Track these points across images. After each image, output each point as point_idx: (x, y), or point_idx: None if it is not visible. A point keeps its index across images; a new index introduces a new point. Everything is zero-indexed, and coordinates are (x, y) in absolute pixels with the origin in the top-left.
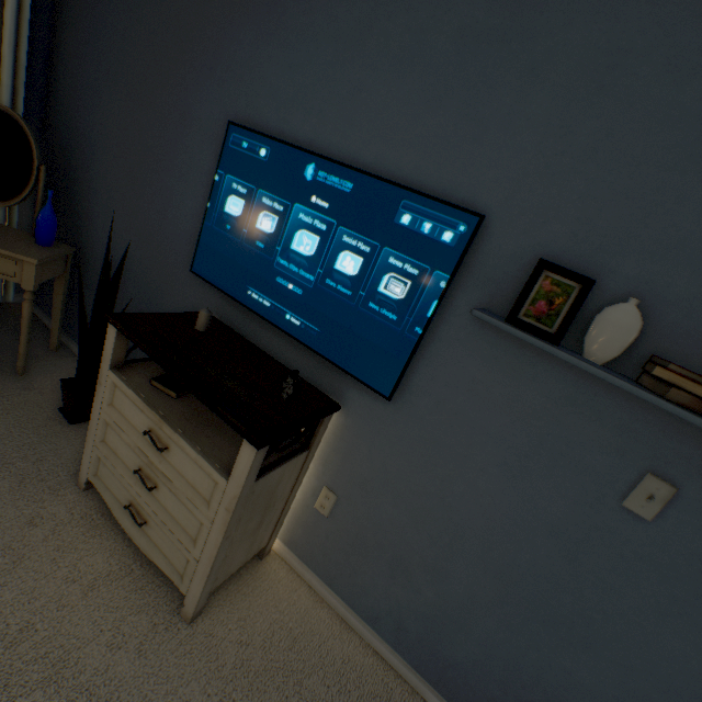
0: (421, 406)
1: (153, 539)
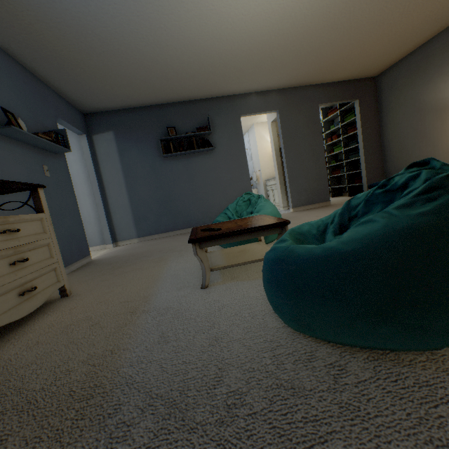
0: (0, 176)
1: (41, 290)
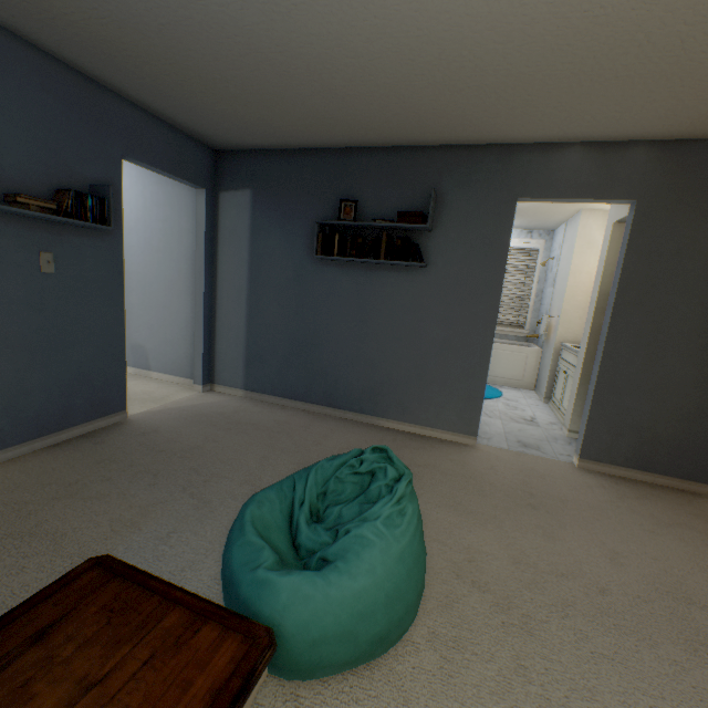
0: None
1: None
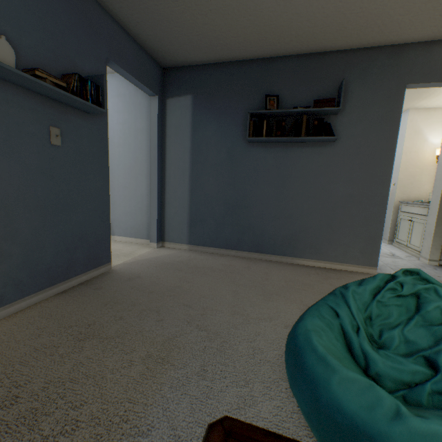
0: None
1: None
